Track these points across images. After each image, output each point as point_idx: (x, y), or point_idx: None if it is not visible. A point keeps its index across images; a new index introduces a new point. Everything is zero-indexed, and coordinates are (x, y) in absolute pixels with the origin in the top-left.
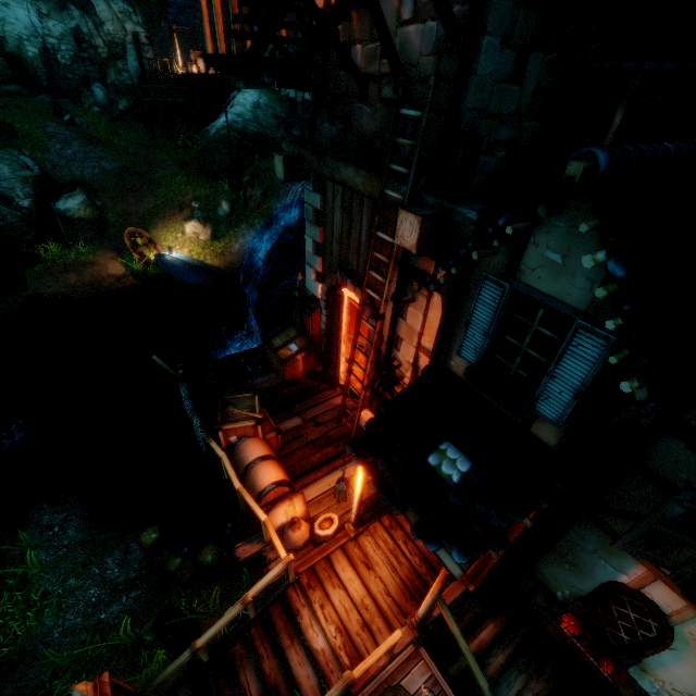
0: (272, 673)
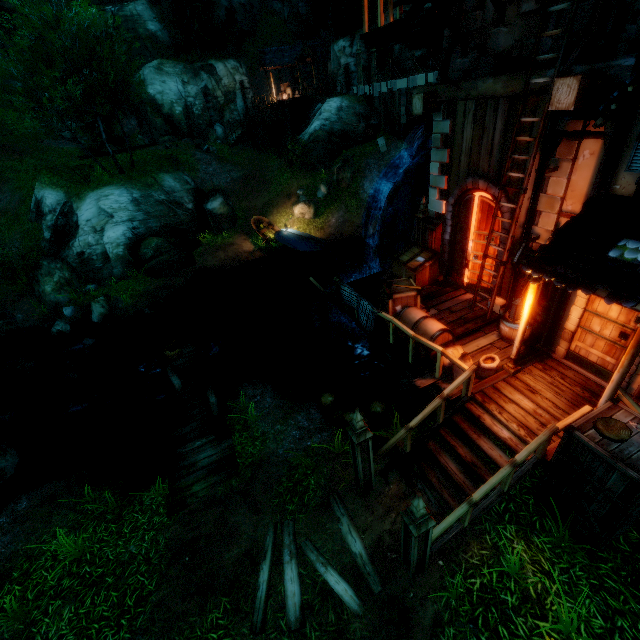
0: (467, 456)
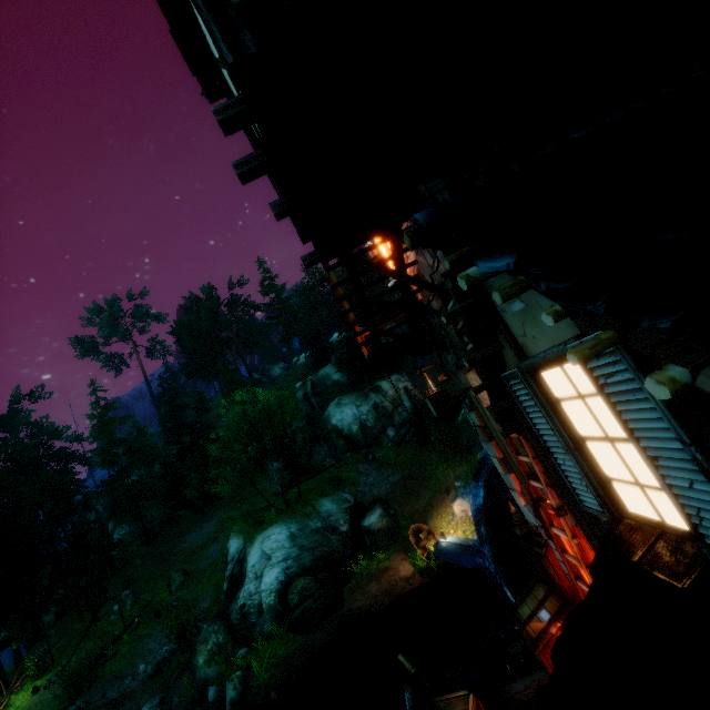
0: None
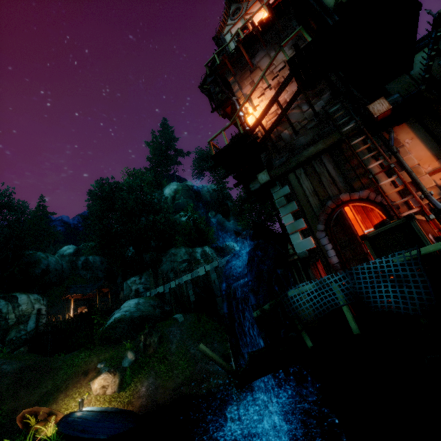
0: None
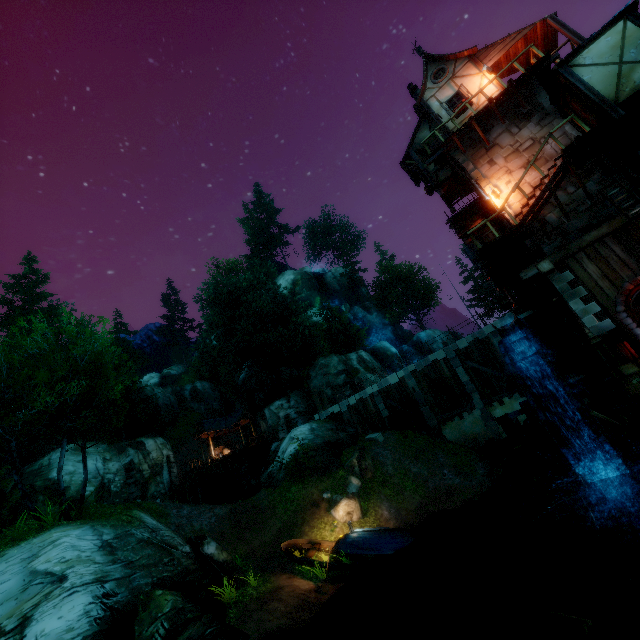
0: None
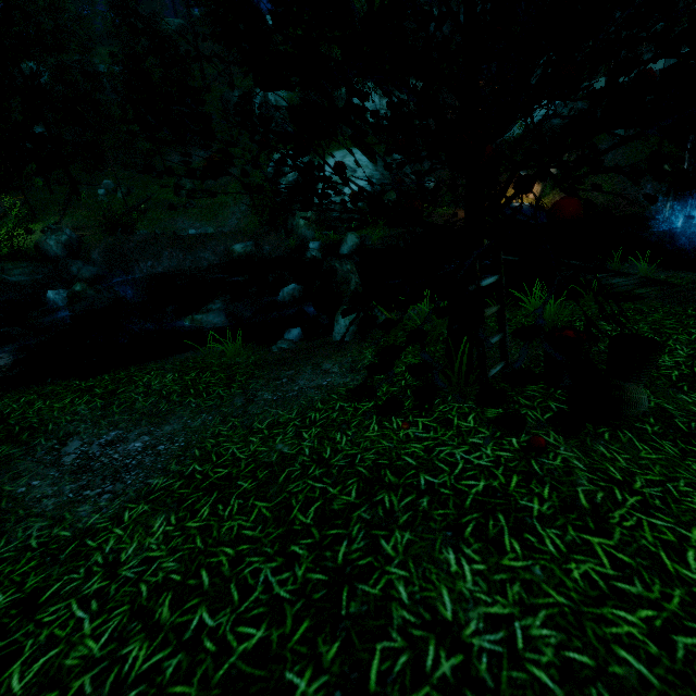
0: None
